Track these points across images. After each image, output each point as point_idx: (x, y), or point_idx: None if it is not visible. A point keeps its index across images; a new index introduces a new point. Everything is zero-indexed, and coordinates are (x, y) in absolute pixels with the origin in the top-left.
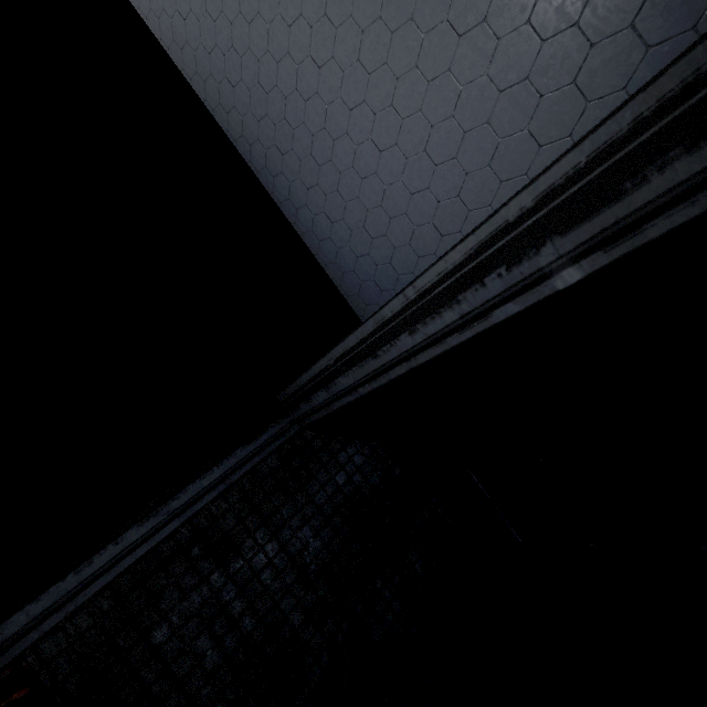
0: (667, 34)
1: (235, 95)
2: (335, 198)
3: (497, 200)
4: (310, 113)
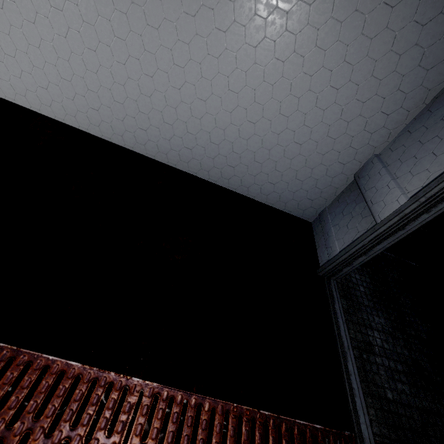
0: (434, 64)
1: (193, 153)
2: (274, 173)
3: (371, 141)
4: (251, 143)
